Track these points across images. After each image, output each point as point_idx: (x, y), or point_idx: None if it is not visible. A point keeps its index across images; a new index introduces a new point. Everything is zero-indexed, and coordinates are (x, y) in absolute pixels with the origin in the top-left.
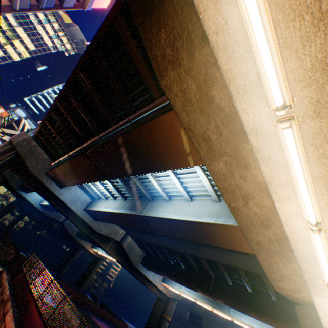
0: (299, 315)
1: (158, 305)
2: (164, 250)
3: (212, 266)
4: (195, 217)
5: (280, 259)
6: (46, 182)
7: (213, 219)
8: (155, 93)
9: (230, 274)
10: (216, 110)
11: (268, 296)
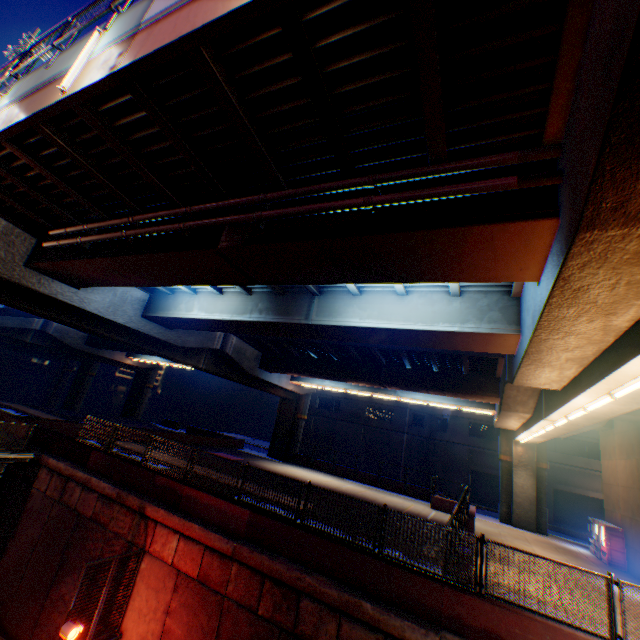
0: (506, 390)
1: (286, 408)
2: (305, 346)
3: (387, 353)
4: (423, 324)
5: (552, 368)
6: (39, 287)
7: (456, 326)
8: (438, 147)
9: (412, 358)
10: (635, 272)
11: (458, 372)
